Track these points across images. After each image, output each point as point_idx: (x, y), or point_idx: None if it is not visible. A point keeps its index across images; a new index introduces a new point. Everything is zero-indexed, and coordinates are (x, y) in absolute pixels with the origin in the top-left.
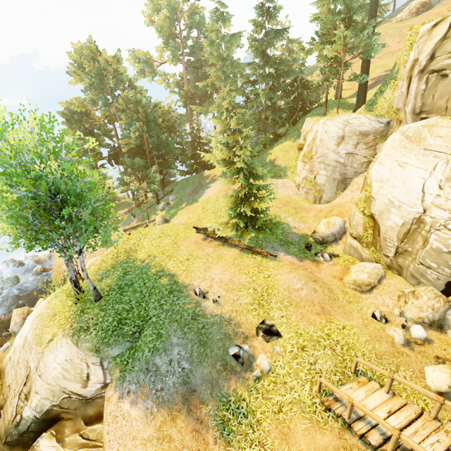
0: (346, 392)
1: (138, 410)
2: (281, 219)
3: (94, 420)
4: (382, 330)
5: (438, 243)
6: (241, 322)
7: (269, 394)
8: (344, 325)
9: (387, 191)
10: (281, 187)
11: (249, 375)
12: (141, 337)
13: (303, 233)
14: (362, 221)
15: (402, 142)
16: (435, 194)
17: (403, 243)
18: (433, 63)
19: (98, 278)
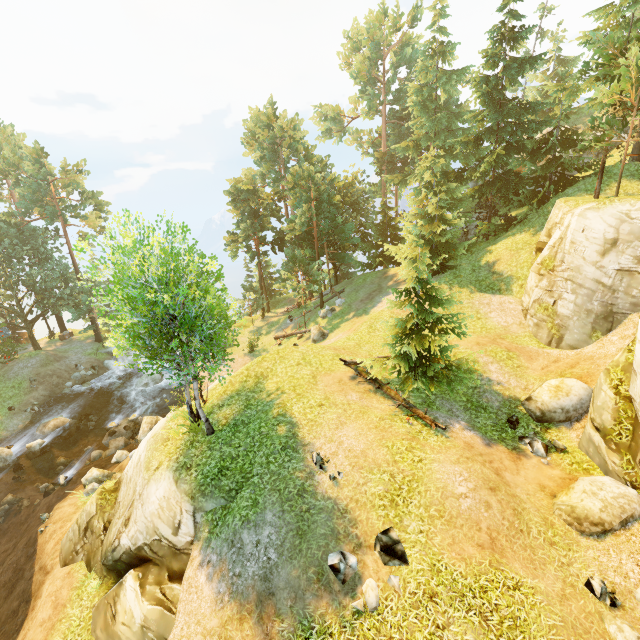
0: None
1: (211, 589)
2: (478, 365)
3: (177, 577)
4: (599, 619)
5: None
6: (359, 519)
7: None
8: (519, 583)
9: None
10: (496, 308)
11: (348, 602)
12: (238, 497)
13: (511, 395)
14: (612, 404)
15: None
16: None
17: None
18: None
19: (219, 404)
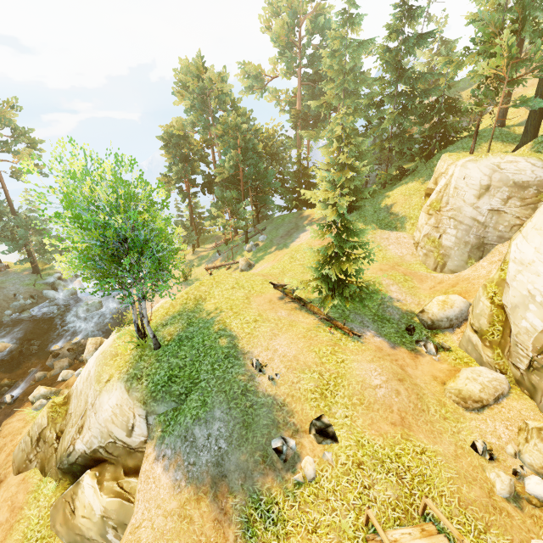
0: (401, 537)
1: (168, 478)
2: (382, 286)
3: (133, 472)
4: (482, 470)
5: None
6: (295, 411)
7: (307, 506)
8: (424, 449)
9: (527, 278)
10: (393, 242)
11: (289, 477)
12: (187, 400)
13: (408, 309)
14: (488, 311)
15: None
16: None
17: (541, 356)
18: None
19: (163, 324)
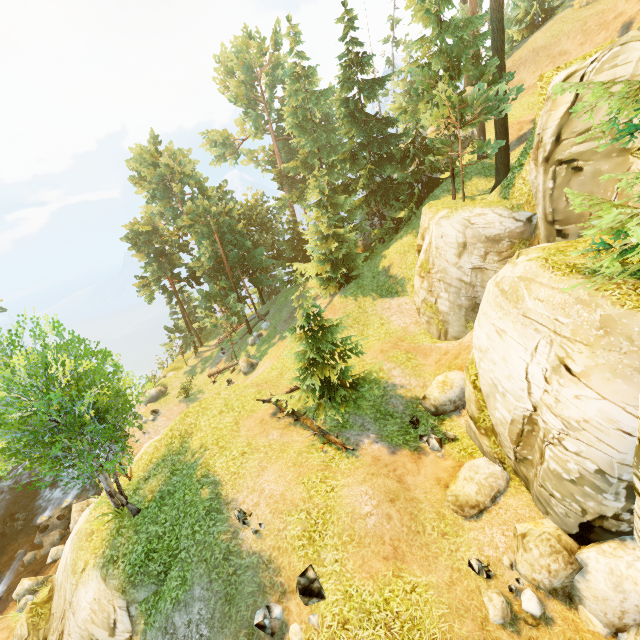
0: None
1: None
2: (383, 373)
3: None
4: (478, 593)
5: (555, 464)
6: (282, 566)
7: None
8: (415, 585)
9: (488, 367)
10: (396, 311)
11: None
12: (167, 579)
13: (412, 396)
14: (473, 397)
15: (497, 298)
16: (542, 388)
17: (519, 447)
18: (558, 149)
19: (145, 477)
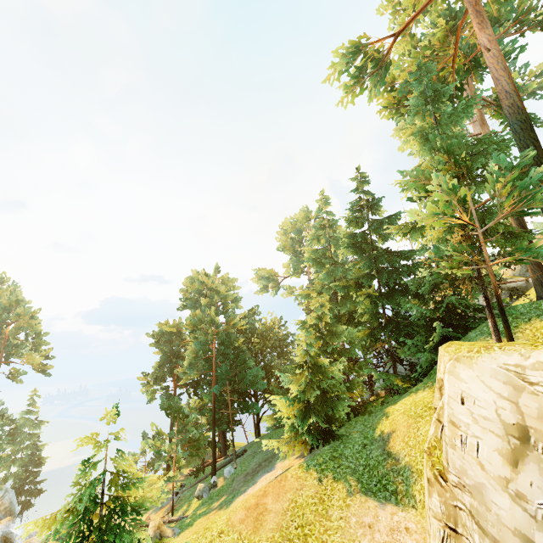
0: None
1: None
2: None
3: None
4: None
5: None
6: None
7: None
8: None
9: None
10: (383, 542)
11: None
12: None
13: None
14: None
15: None
16: None
17: None
18: None
19: None
